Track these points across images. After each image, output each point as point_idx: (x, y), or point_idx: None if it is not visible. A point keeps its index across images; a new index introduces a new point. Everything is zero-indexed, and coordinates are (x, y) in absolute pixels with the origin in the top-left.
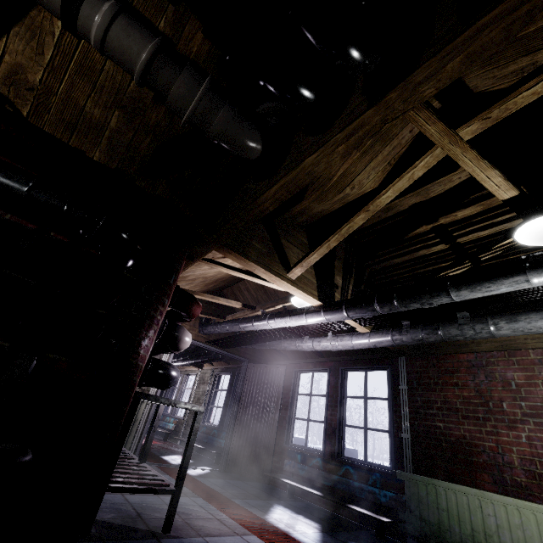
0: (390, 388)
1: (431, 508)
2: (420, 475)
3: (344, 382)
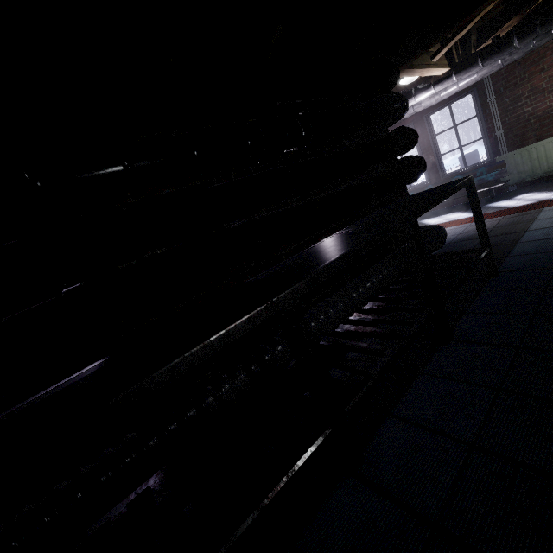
0: (479, 106)
1: (525, 164)
2: (514, 151)
3: (430, 126)
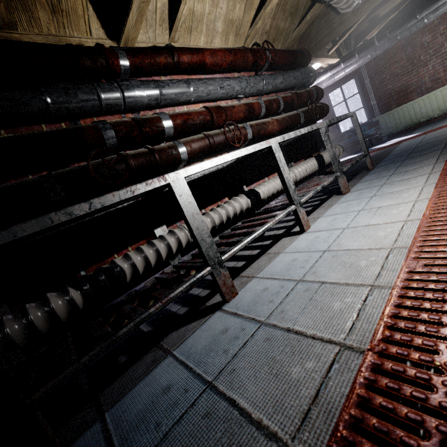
0: (359, 86)
1: (391, 122)
2: (384, 114)
3: (329, 101)
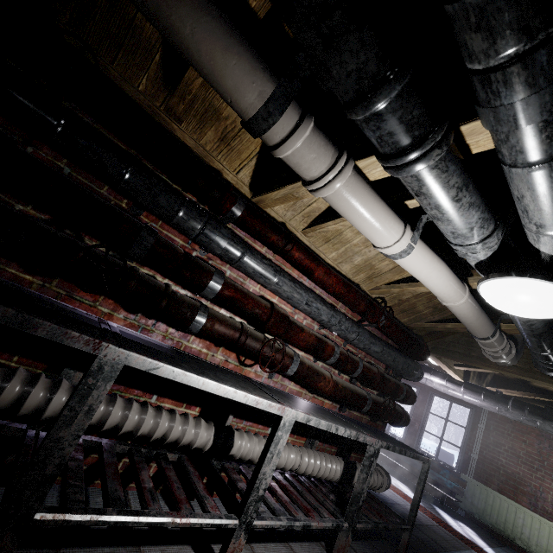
0: (471, 423)
1: (480, 501)
2: (477, 481)
3: (430, 402)
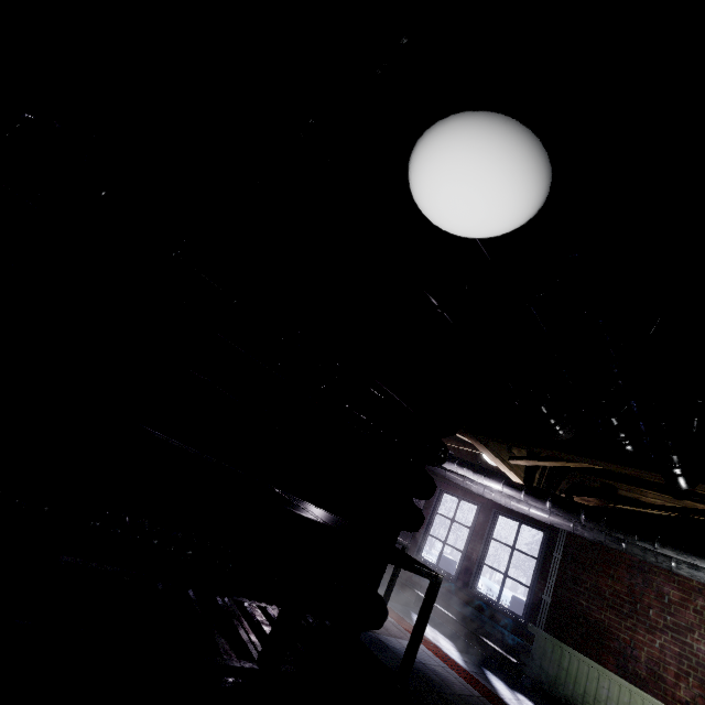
0: (543, 551)
1: (552, 663)
2: (550, 635)
3: (493, 524)
